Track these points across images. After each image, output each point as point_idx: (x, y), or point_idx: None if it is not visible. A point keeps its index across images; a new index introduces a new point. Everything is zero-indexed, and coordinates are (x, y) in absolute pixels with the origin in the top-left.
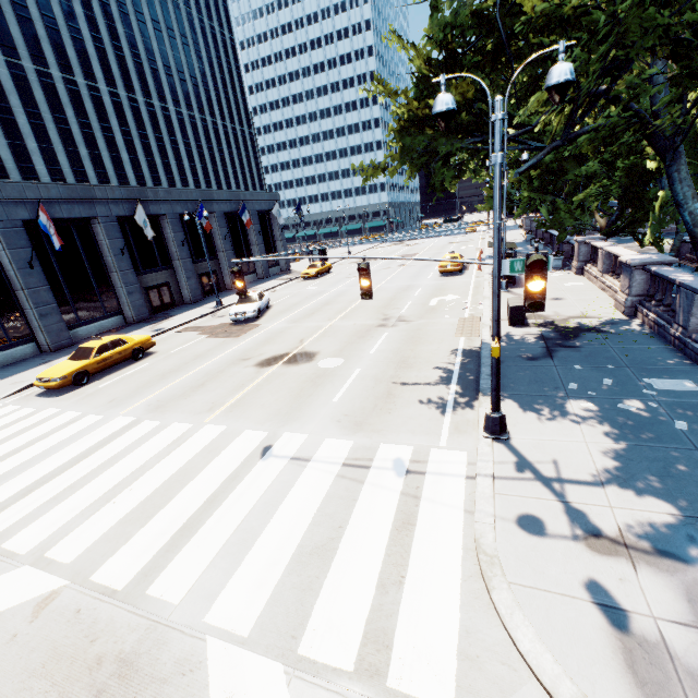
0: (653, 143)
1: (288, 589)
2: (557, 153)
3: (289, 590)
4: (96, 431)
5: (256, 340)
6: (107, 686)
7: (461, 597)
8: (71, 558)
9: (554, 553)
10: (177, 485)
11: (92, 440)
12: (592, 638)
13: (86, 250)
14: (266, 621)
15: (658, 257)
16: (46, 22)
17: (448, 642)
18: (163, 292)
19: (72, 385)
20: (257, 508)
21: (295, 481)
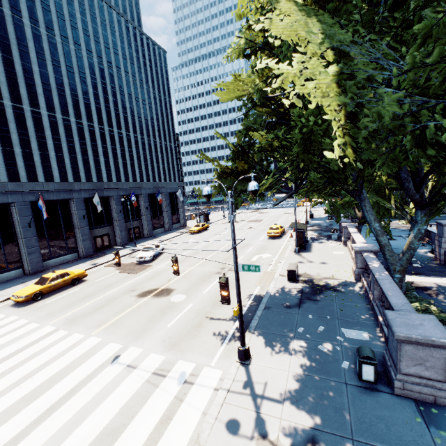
0: (347, 192)
1: None
2: None
3: None
4: (31, 335)
5: (145, 277)
6: None
7: None
8: None
9: None
10: (58, 378)
11: (26, 341)
12: None
13: (63, 216)
14: None
15: (370, 247)
16: (72, 96)
17: None
18: (104, 239)
19: (32, 300)
20: (94, 399)
21: (122, 382)
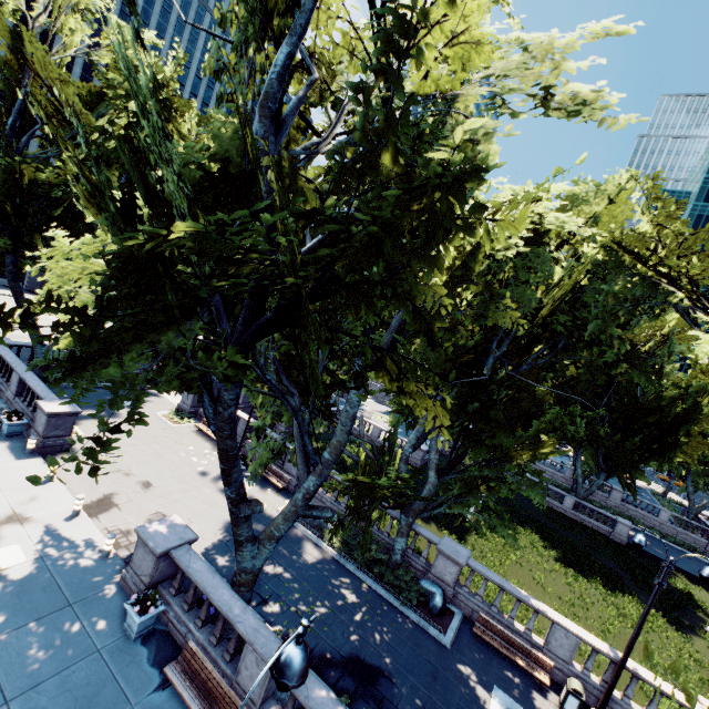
0: None
1: None
2: None
3: None
4: None
5: None
6: None
7: None
8: None
9: None
10: None
11: None
12: None
13: None
14: None
15: None
16: None
17: None
18: None
19: None
20: None
21: None
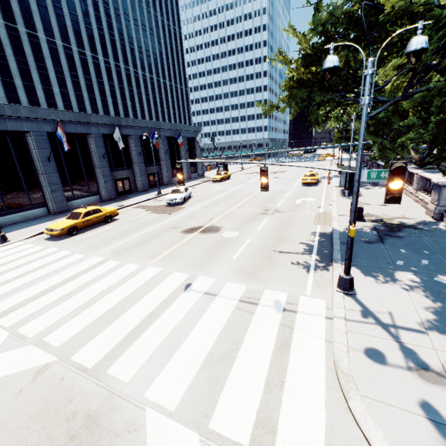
0: None
1: (202, 381)
2: (387, 110)
3: (203, 382)
4: (80, 264)
5: (182, 217)
6: (78, 433)
7: (326, 401)
8: (60, 343)
9: (394, 378)
10: (129, 303)
11: (77, 269)
12: (428, 445)
13: (82, 153)
14: (187, 401)
15: None
16: (72, 18)
17: (318, 434)
18: (125, 183)
19: (66, 235)
20: (182, 324)
21: (206, 308)
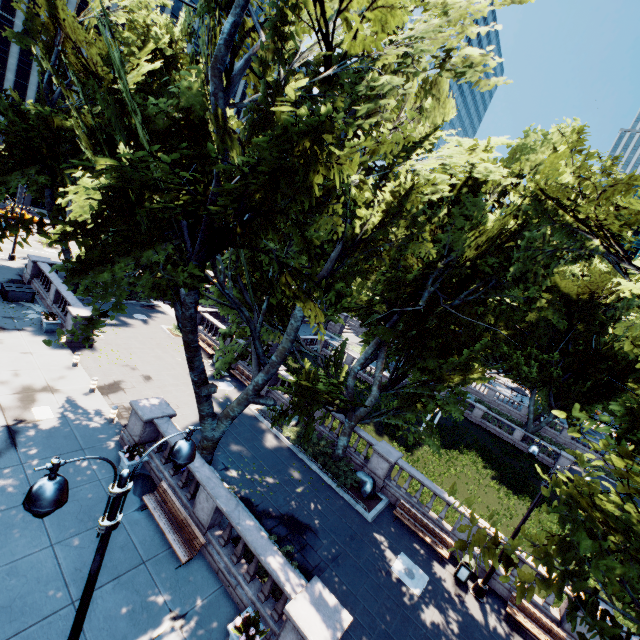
0: None
1: None
2: None
3: None
4: None
5: None
6: None
7: None
8: None
9: None
10: None
11: None
12: None
13: None
14: None
15: None
16: None
17: None
18: None
19: None
20: None
21: None
